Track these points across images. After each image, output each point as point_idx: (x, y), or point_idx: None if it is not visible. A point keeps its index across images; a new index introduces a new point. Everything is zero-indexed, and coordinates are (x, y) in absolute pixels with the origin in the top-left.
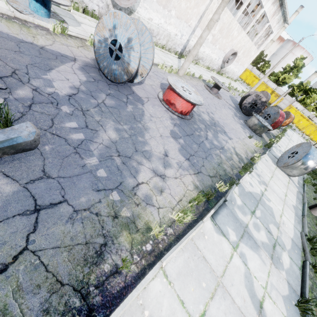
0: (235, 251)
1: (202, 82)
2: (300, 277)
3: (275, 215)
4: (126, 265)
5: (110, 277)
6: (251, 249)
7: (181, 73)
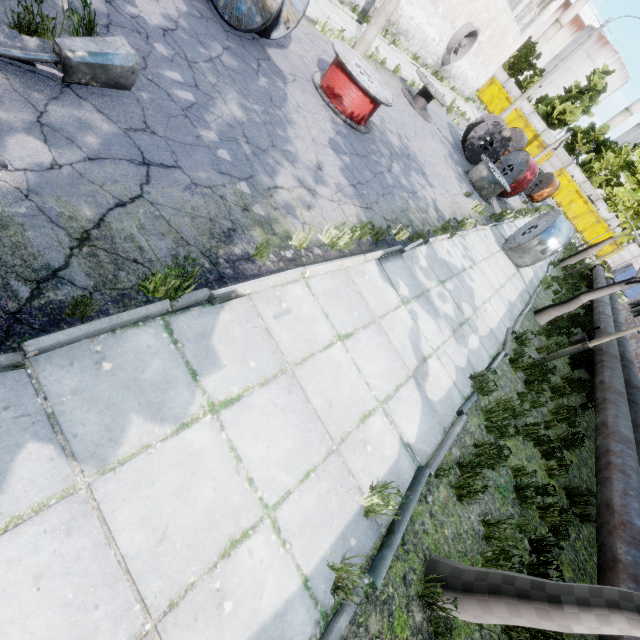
0: (403, 305)
1: (399, 83)
2: (487, 363)
3: (475, 298)
4: (261, 254)
5: (241, 260)
6: (428, 313)
7: (359, 50)
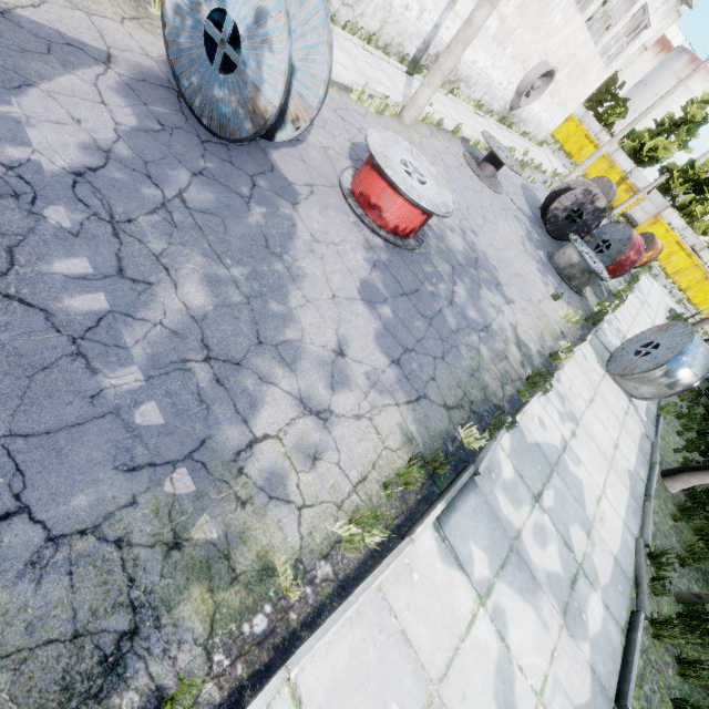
0: (481, 607)
1: (460, 146)
2: (620, 653)
3: (585, 500)
4: (185, 693)
5: None
6: (521, 596)
7: (408, 116)
